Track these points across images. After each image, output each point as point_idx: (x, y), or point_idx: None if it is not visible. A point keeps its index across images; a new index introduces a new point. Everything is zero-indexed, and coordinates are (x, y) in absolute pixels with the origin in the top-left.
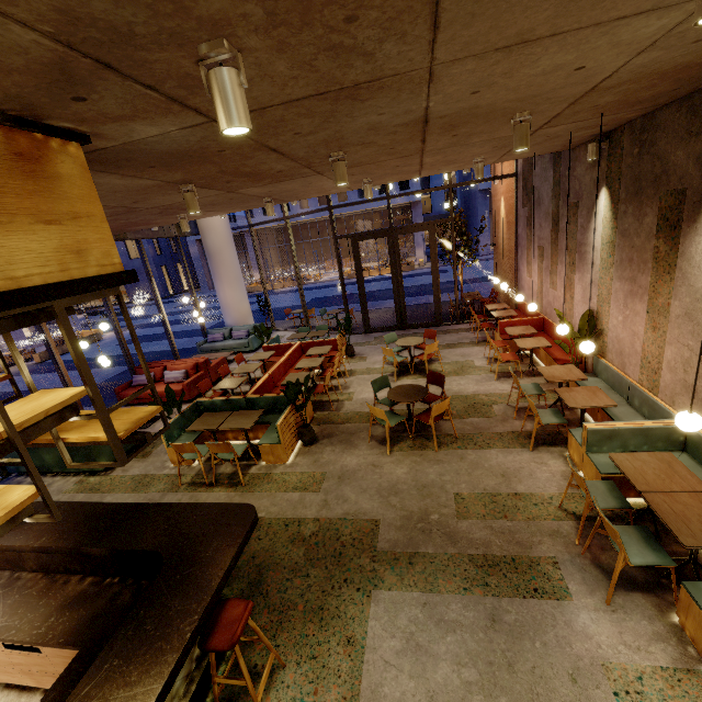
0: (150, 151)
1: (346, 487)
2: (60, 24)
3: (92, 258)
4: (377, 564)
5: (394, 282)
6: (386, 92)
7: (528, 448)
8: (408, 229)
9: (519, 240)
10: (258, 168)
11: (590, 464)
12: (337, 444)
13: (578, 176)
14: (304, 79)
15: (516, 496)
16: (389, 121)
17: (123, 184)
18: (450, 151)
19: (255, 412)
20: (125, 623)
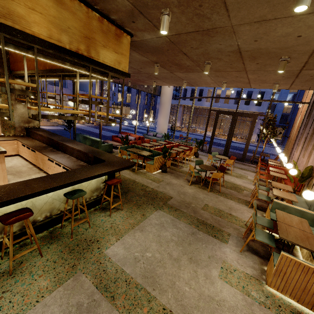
0: (148, 45)
1: (167, 186)
2: (134, 1)
3: (121, 66)
4: (164, 205)
5: (228, 135)
6: (219, 34)
7: (248, 206)
8: (244, 115)
9: (299, 134)
10: (180, 62)
11: (269, 216)
12: (172, 176)
13: None
14: (191, 25)
15: (229, 214)
16: (225, 48)
17: (139, 58)
18: (260, 73)
19: (150, 153)
20: (90, 166)
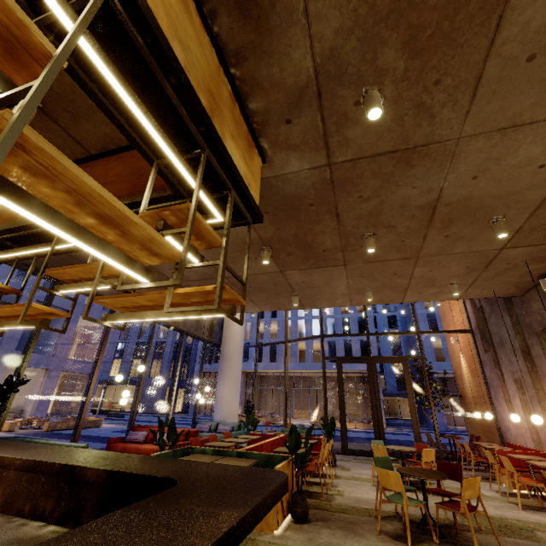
0: (279, 192)
1: None
2: (325, 59)
3: (251, 193)
4: None
5: (372, 404)
6: (426, 161)
7: None
8: (384, 359)
9: (489, 382)
10: (316, 239)
11: None
12: (335, 528)
13: (536, 310)
14: (392, 133)
15: None
16: (415, 199)
17: (237, 232)
18: (436, 263)
19: (249, 459)
20: (128, 508)
